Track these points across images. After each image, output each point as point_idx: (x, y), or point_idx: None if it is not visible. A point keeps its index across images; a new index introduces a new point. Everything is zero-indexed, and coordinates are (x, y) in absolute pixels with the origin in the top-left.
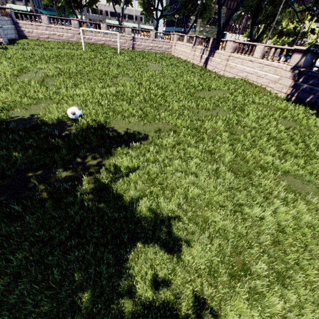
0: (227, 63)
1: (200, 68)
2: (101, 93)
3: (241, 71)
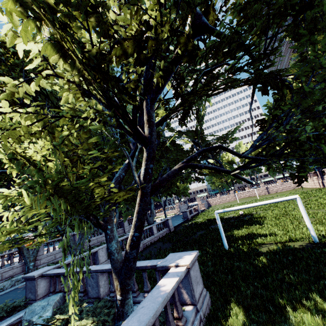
0: None
1: (317, 189)
2: (249, 210)
3: None
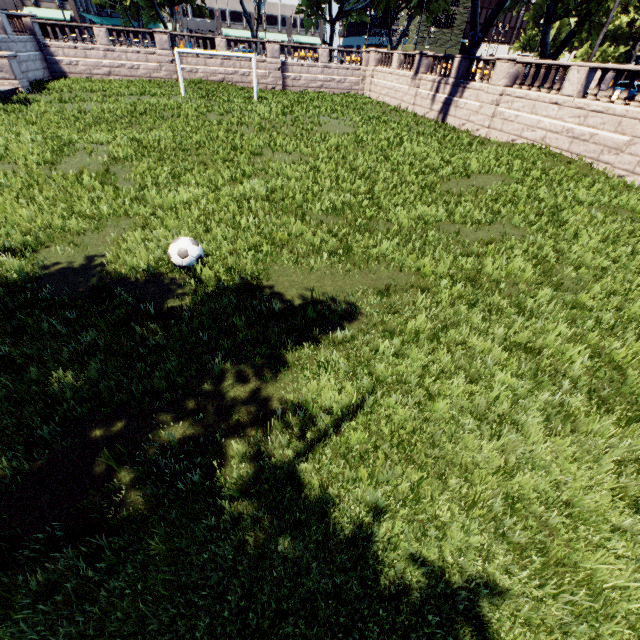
0: (496, 110)
1: (432, 124)
2: (236, 196)
3: (532, 127)
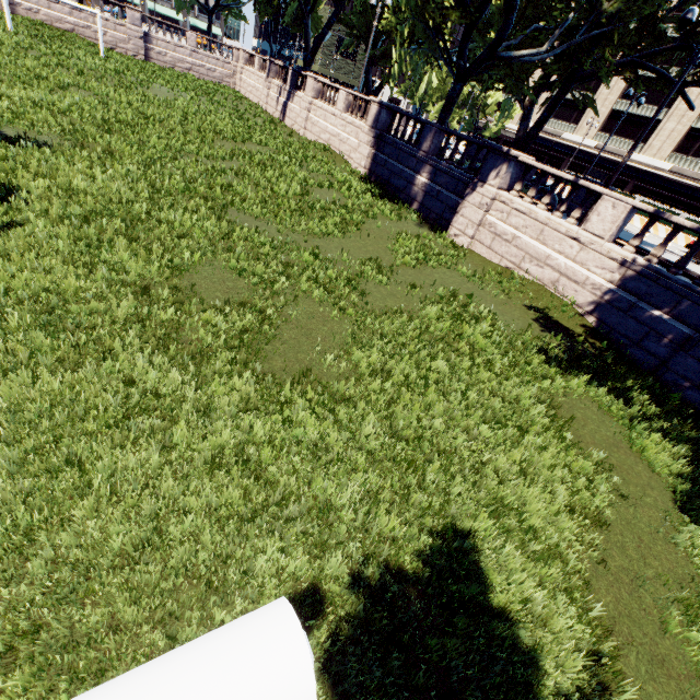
0: (309, 116)
1: (269, 119)
2: (9, 95)
3: (324, 131)
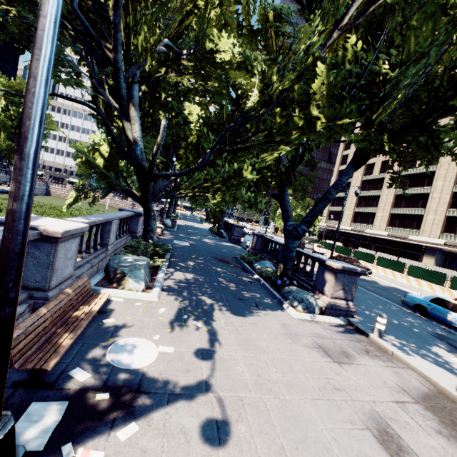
0: None
1: None
2: None
3: None
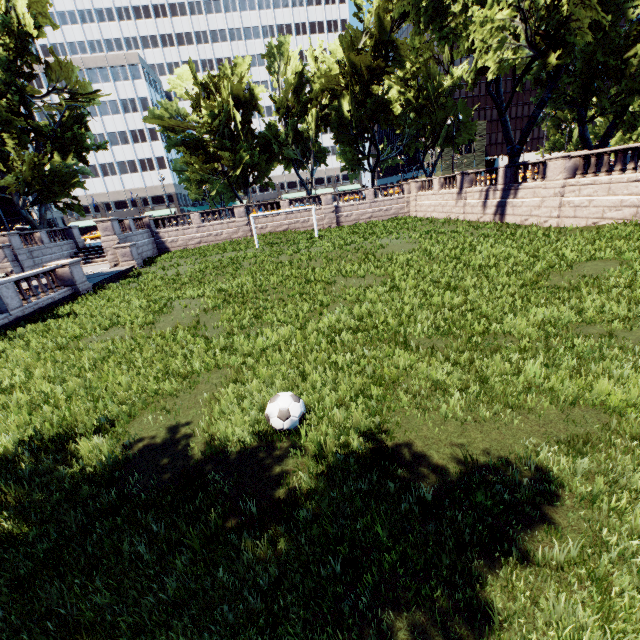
0: (562, 201)
1: (491, 225)
2: (323, 329)
3: (615, 207)
